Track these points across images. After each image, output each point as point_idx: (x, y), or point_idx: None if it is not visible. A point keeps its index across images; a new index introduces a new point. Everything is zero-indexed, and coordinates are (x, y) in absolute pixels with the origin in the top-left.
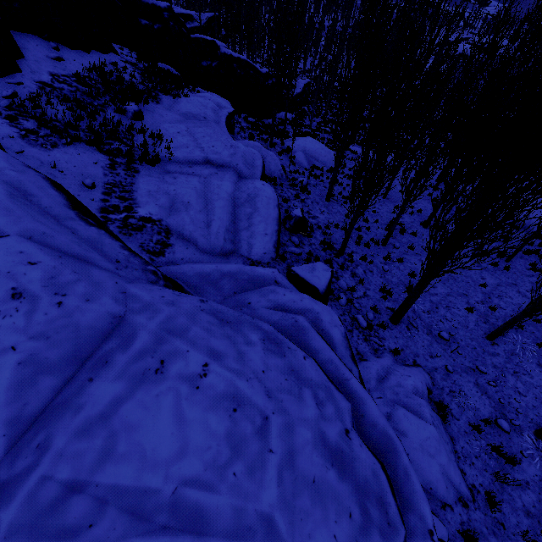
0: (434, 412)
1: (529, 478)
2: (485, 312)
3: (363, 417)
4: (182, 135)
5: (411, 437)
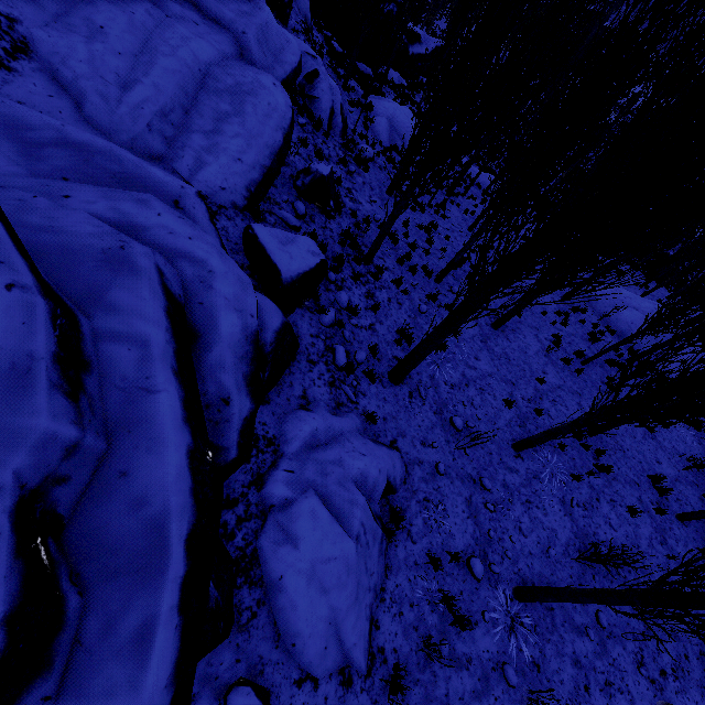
0: (373, 521)
1: (476, 653)
2: (527, 413)
3: (124, 477)
4: None
5: (302, 549)
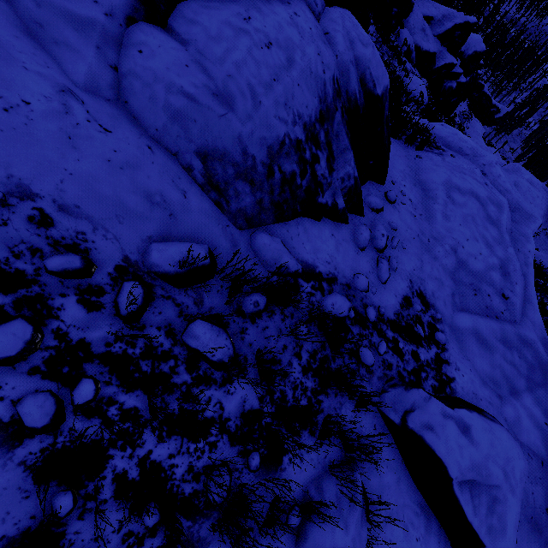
0: None
1: None
2: None
3: None
4: (475, 138)
5: None
